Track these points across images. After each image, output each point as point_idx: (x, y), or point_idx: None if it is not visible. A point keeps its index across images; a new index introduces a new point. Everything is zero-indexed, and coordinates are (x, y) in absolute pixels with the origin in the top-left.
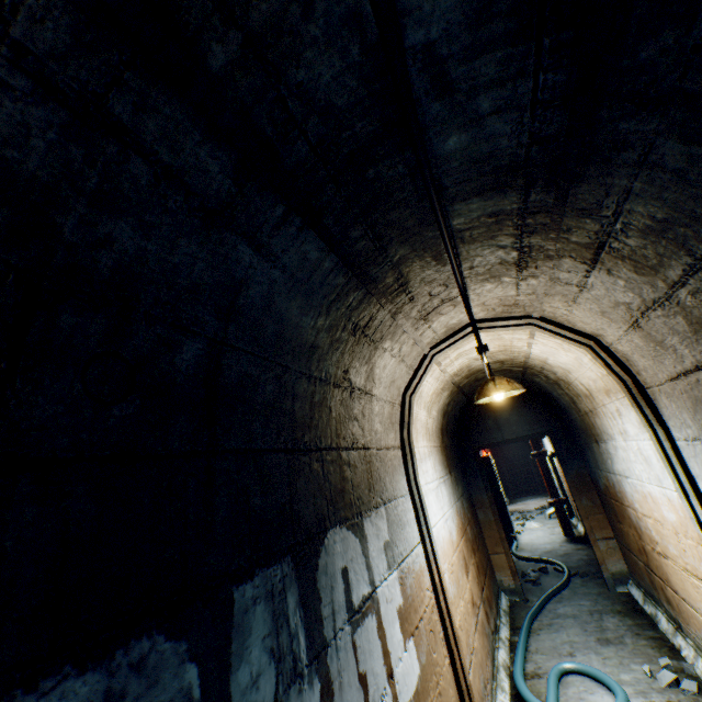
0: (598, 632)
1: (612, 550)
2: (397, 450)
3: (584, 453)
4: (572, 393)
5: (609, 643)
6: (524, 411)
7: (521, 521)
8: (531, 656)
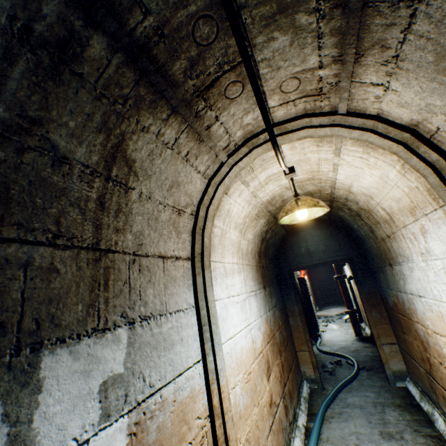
0: (381, 425)
1: (394, 353)
2: (184, 261)
3: (376, 275)
4: (371, 221)
5: (391, 438)
6: (330, 242)
7: (325, 323)
8: (322, 445)
